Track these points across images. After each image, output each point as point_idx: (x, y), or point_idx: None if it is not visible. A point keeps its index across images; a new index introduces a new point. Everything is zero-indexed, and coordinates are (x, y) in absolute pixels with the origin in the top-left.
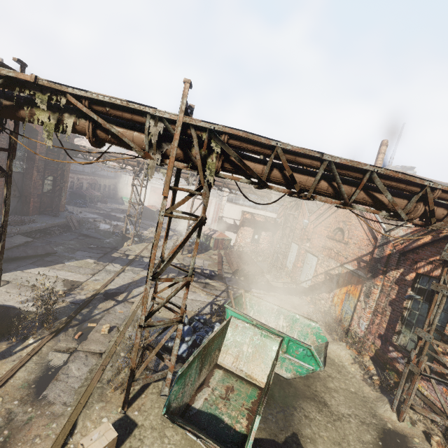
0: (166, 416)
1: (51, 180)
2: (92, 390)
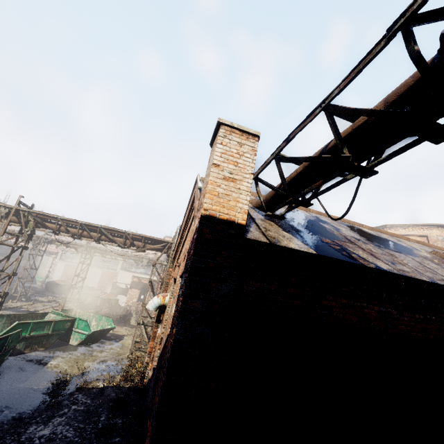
0: None
1: None
2: None
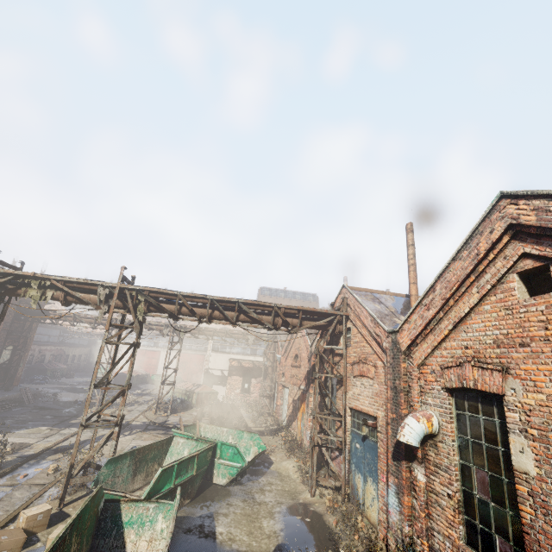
0: (94, 487)
1: (11, 349)
2: (33, 500)
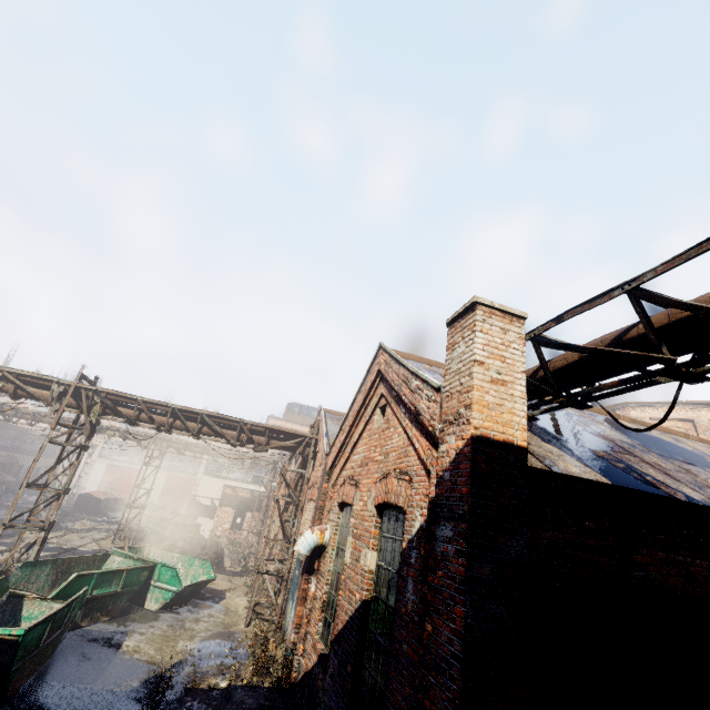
0: None
1: None
2: None
